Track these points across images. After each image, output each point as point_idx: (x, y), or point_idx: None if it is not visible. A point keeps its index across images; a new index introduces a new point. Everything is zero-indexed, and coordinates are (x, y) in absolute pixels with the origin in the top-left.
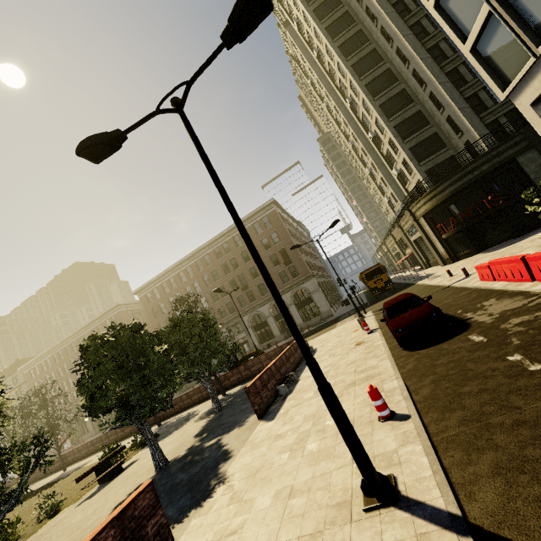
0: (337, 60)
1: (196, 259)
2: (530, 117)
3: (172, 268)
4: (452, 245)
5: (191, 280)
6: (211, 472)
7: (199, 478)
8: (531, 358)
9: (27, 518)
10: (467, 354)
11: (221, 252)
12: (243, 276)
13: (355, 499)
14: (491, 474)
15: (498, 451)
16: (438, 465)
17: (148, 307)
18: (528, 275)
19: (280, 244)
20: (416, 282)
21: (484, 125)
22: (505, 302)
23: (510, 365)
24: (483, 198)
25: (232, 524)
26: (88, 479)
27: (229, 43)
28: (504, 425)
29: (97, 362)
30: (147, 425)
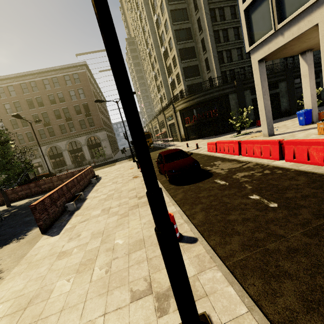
0: None
1: None
2: (255, 68)
3: None
4: (188, 131)
5: None
6: None
7: None
8: (266, 198)
9: None
10: (220, 192)
11: (27, 88)
12: (46, 115)
13: None
14: (305, 309)
15: (294, 280)
16: (248, 298)
17: None
18: (238, 151)
19: (84, 99)
20: (166, 147)
21: (220, 71)
22: (227, 163)
23: (255, 202)
24: (210, 110)
25: None
26: None
27: None
28: (281, 252)
29: None
30: None
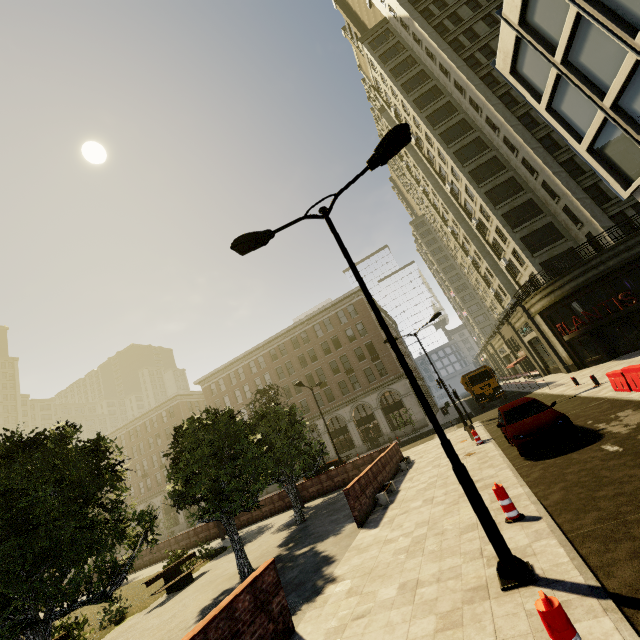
0: (438, 147)
1: (270, 349)
2: None
3: (242, 356)
4: (577, 349)
5: (262, 371)
6: (314, 575)
7: (301, 580)
8: None
9: (85, 626)
10: (601, 463)
11: (298, 342)
12: (321, 371)
13: (491, 583)
14: (629, 558)
15: (635, 541)
16: (575, 553)
17: (211, 399)
18: None
19: (366, 337)
20: (533, 391)
21: (608, 217)
22: None
23: None
24: (611, 296)
25: (357, 611)
26: (149, 590)
27: (373, 167)
28: None
29: (192, 446)
30: (233, 524)
